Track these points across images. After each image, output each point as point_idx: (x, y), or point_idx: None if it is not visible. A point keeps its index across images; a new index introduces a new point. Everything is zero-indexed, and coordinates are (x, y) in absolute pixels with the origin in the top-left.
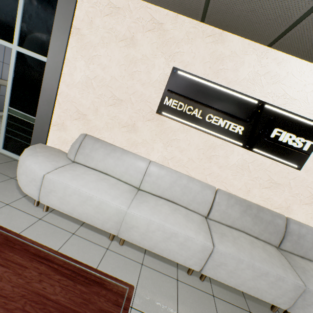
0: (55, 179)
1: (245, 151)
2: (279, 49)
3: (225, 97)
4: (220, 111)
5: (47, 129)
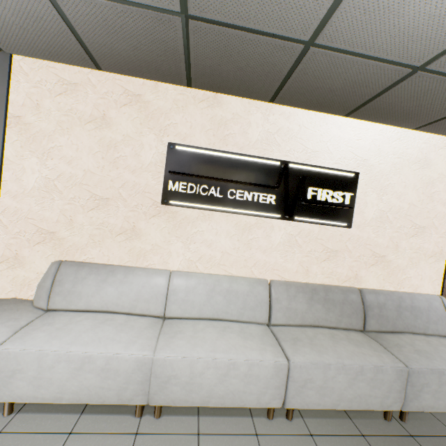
0: (19, 349)
1: (286, 223)
2: (281, 103)
3: (242, 165)
4: (241, 182)
5: None
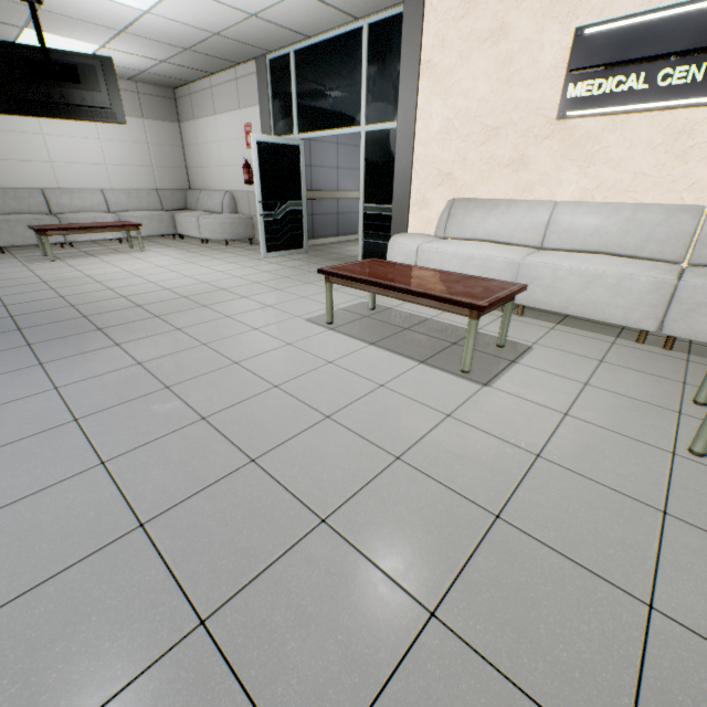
0: (430, 248)
1: None
2: None
3: (697, 19)
4: (685, 53)
5: (406, 214)
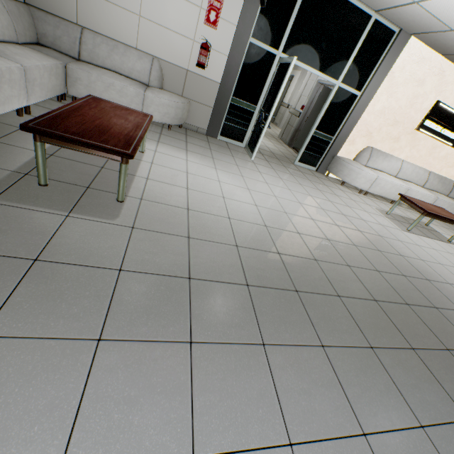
0: (382, 178)
1: (449, 148)
2: None
3: None
4: (451, 128)
5: (342, 145)
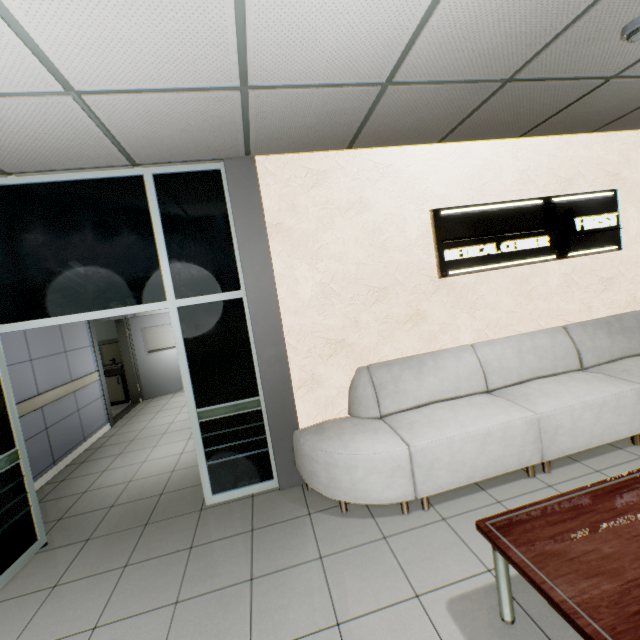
0: (429, 443)
1: (559, 263)
2: (530, 136)
3: (507, 213)
4: (515, 232)
5: (292, 402)
